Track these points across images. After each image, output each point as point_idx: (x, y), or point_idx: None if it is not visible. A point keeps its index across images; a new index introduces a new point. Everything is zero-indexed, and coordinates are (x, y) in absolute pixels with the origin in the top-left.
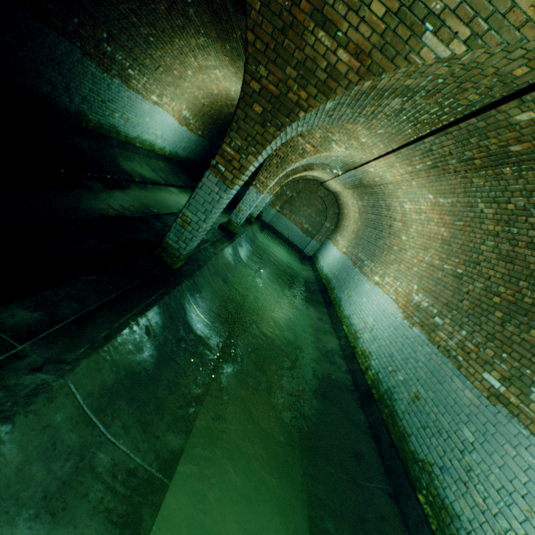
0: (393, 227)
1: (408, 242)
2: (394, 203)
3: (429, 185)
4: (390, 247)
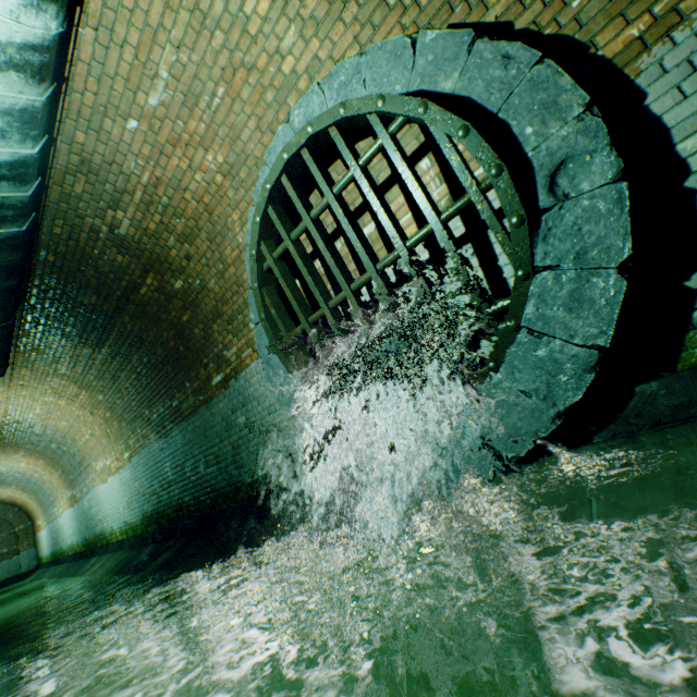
0: (39, 478)
1: (49, 477)
2: (20, 469)
3: (9, 453)
4: (51, 488)
